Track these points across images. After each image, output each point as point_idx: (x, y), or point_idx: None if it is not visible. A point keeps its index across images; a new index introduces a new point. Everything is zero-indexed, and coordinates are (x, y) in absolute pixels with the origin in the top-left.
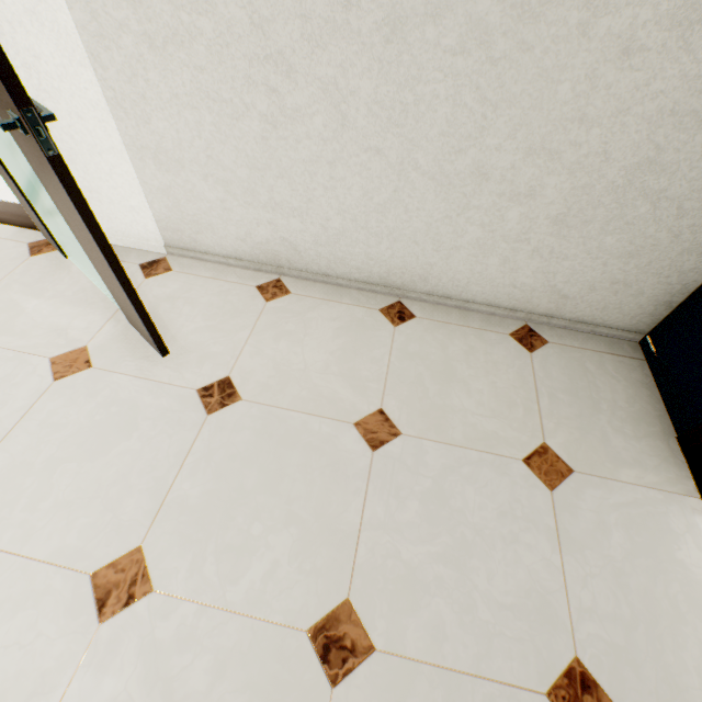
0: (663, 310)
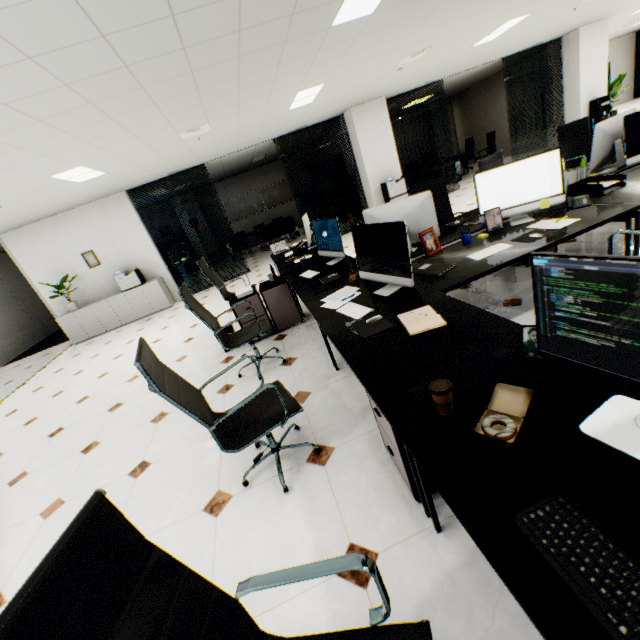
0: (632, 95)
